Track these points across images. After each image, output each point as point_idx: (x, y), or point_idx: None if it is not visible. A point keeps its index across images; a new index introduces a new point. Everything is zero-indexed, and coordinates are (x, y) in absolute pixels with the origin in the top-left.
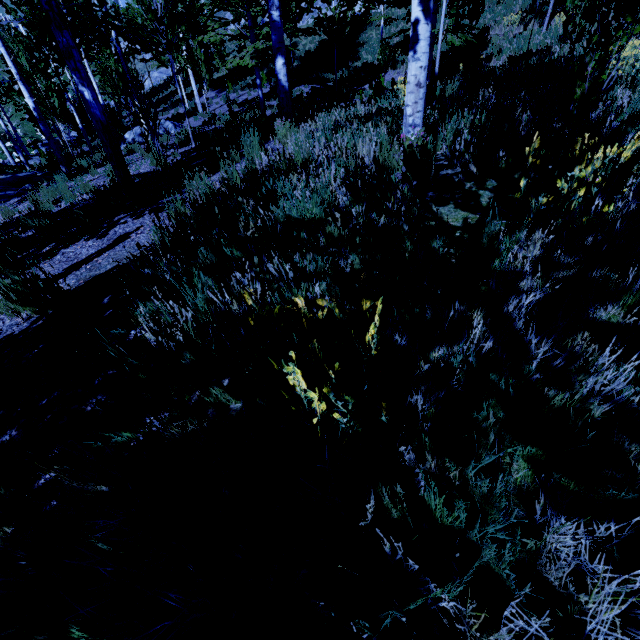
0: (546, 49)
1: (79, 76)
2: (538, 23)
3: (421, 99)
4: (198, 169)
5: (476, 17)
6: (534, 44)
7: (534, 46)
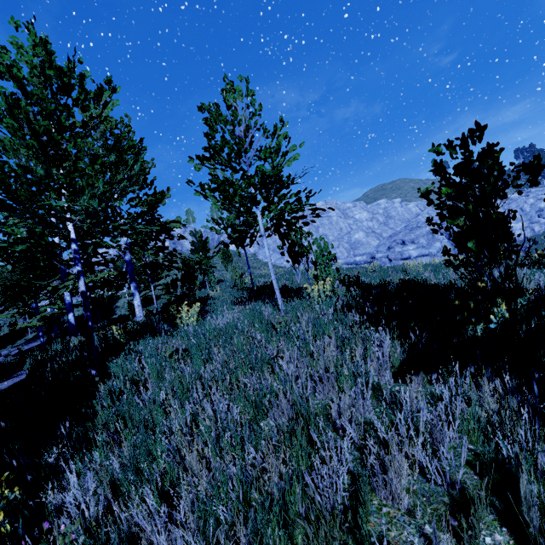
0: (207, 295)
1: None
2: (205, 287)
3: (141, 309)
4: (13, 372)
5: (176, 288)
6: (204, 294)
7: (204, 294)
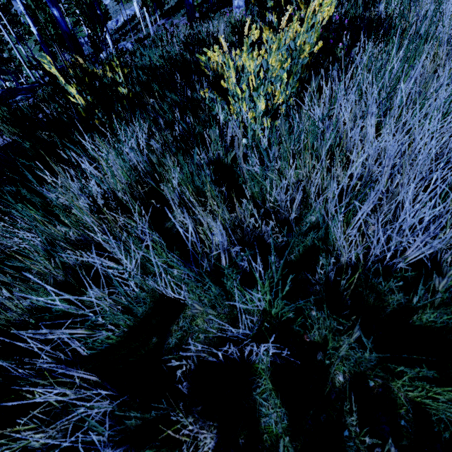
0: None
1: (50, 0)
2: None
3: None
4: None
5: None
6: None
7: None
